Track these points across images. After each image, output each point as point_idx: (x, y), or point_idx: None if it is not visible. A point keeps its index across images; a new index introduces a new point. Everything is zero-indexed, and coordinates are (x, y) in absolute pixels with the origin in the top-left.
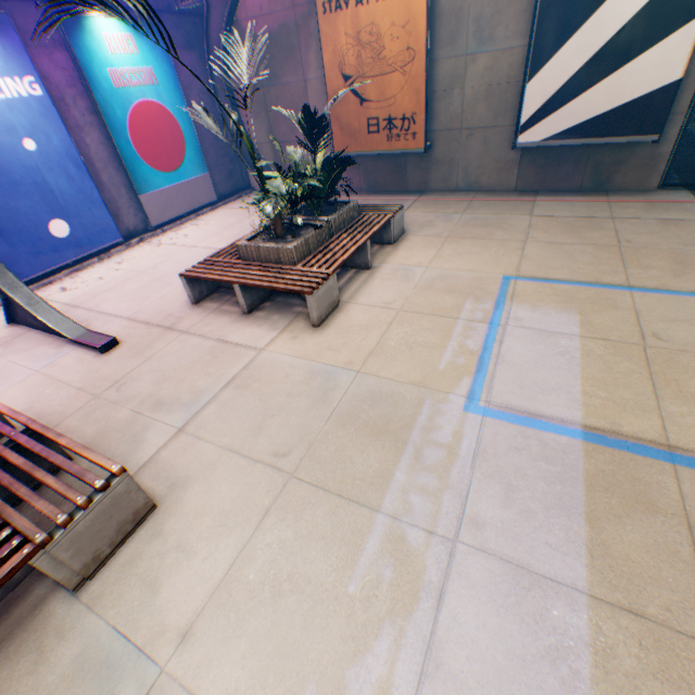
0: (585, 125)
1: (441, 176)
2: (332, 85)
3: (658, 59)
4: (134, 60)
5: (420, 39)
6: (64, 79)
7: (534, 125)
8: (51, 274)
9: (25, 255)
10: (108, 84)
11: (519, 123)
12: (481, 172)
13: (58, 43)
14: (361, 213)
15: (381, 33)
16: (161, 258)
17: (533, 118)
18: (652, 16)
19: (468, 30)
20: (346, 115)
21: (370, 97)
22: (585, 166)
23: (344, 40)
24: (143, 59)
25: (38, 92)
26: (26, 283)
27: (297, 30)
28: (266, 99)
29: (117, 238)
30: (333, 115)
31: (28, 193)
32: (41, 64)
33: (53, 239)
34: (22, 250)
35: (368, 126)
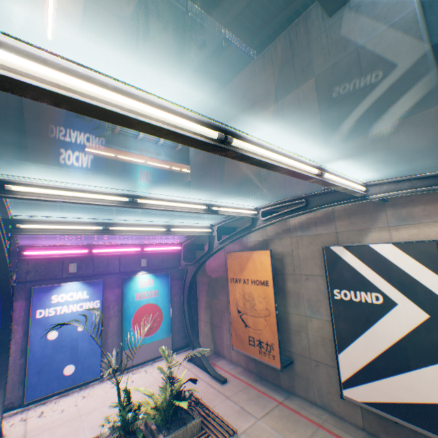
0: (395, 405)
1: (302, 385)
2: (233, 311)
3: (437, 376)
4: (150, 287)
5: (272, 305)
6: (114, 298)
7: (352, 385)
8: (50, 395)
9: (43, 384)
10: (132, 298)
11: (340, 378)
12: (331, 396)
13: (119, 285)
14: (204, 426)
15: (254, 296)
16: (101, 402)
17: (350, 379)
18: (414, 343)
19: (304, 303)
20: (239, 328)
21: (250, 323)
22: (425, 436)
23: (238, 294)
24: (155, 286)
25: (98, 305)
26: (34, 400)
27: (226, 279)
28: (211, 301)
29: (98, 374)
30: (233, 325)
31: (66, 350)
32: (107, 293)
33: (63, 374)
34: (43, 380)
35: (249, 338)
